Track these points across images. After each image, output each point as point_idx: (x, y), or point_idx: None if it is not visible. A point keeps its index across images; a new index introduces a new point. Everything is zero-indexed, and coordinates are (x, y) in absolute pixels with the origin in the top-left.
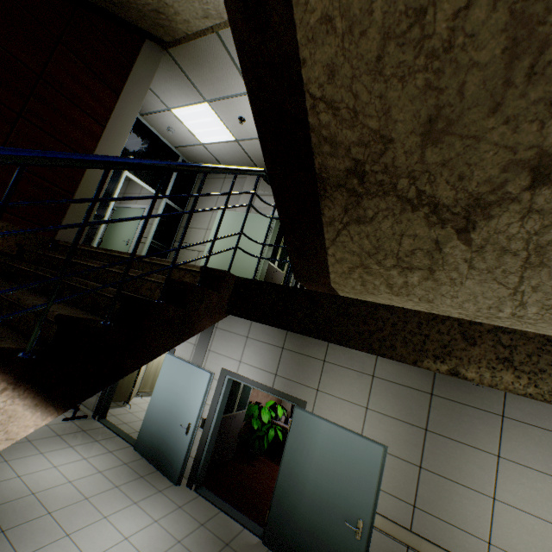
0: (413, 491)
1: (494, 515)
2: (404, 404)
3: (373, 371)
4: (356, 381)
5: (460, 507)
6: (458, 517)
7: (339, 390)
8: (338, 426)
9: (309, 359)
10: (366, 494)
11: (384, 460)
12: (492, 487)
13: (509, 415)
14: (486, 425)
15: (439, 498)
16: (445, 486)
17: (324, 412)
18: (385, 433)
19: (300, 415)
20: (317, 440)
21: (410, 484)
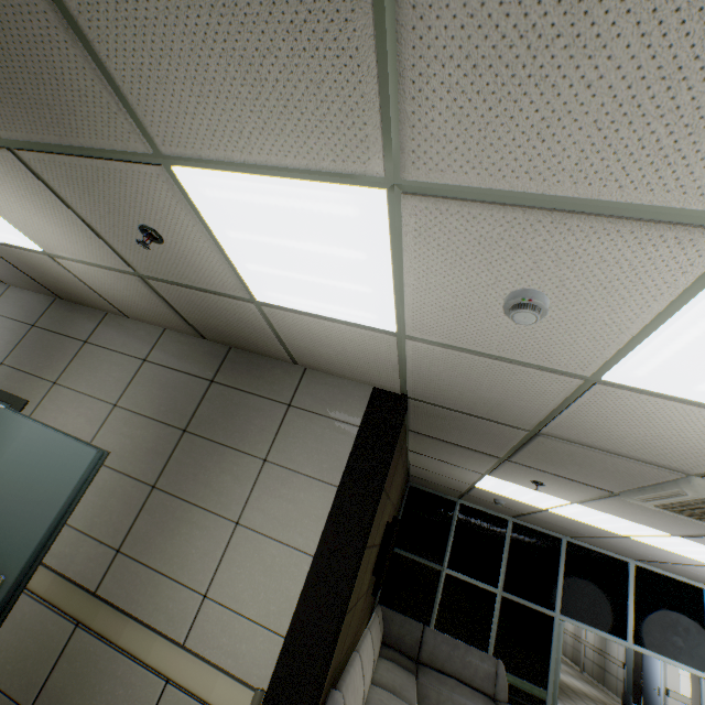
0: (128, 526)
1: (229, 549)
2: (170, 396)
3: (149, 353)
4: (118, 368)
5: (185, 543)
6: (176, 561)
7: (87, 381)
8: (50, 428)
9: (65, 339)
10: (34, 530)
11: (94, 473)
12: (241, 507)
13: (298, 403)
14: (265, 419)
15: (161, 533)
16: (178, 512)
17: (49, 415)
18: (126, 440)
19: (1, 417)
20: (6, 452)
21: (127, 515)
